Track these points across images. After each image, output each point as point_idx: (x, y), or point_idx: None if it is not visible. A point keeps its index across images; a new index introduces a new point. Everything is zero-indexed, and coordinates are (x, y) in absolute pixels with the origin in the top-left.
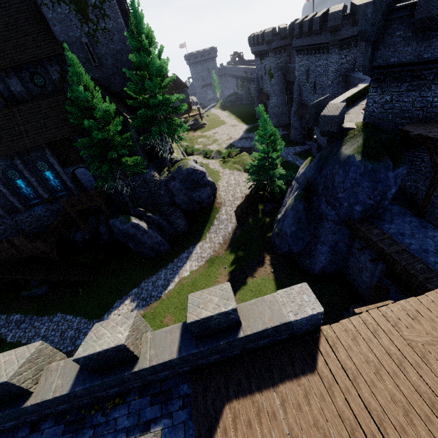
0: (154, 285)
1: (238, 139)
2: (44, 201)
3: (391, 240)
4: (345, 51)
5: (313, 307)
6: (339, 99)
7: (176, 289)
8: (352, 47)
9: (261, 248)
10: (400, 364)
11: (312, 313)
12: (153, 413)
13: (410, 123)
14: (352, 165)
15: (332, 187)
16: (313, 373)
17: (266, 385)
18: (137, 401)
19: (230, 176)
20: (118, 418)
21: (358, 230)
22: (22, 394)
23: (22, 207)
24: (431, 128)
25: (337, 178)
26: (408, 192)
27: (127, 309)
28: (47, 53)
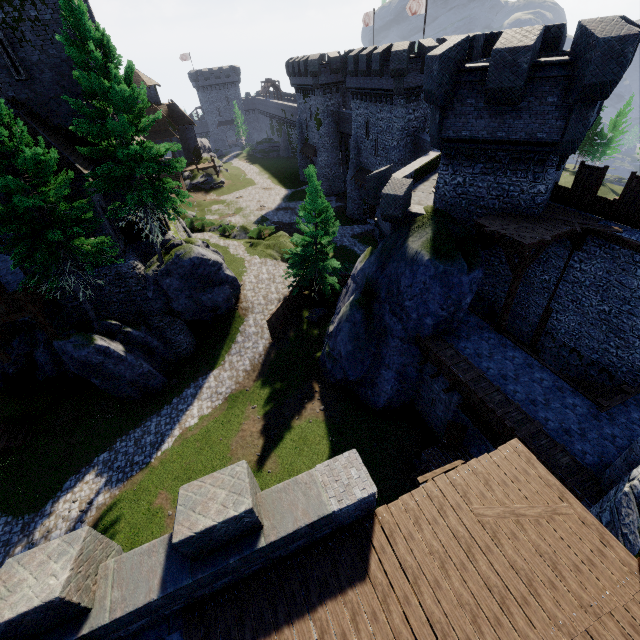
0: (138, 444)
1: (274, 210)
2: None
3: (467, 364)
4: (413, 104)
5: (363, 487)
6: (405, 171)
7: (175, 448)
8: (422, 100)
9: (307, 374)
10: (468, 550)
11: (362, 497)
12: None
13: (486, 214)
14: (421, 265)
15: (397, 292)
16: (364, 581)
17: (300, 612)
18: None
19: (262, 268)
20: None
21: (430, 350)
22: None
23: None
24: (508, 223)
25: (403, 280)
26: (486, 299)
27: (90, 490)
28: None
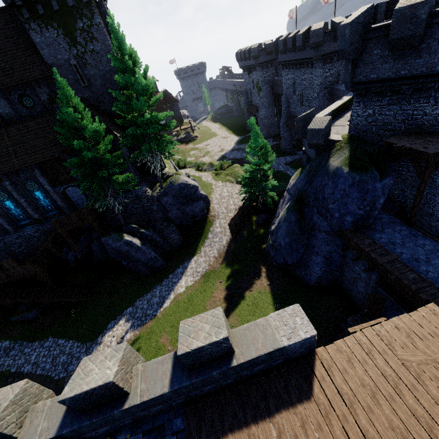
0: (149, 303)
1: (230, 151)
2: (34, 221)
3: (382, 250)
4: (328, 65)
5: (306, 330)
6: (324, 112)
7: (171, 307)
8: (335, 61)
9: (257, 260)
10: (395, 386)
11: (305, 337)
12: None
13: (393, 135)
14: (341, 177)
15: (322, 199)
16: (310, 400)
17: (262, 416)
18: None
19: (223, 189)
20: None
21: (351, 240)
22: None
23: (11, 228)
24: (413, 140)
25: (326, 189)
26: (396, 201)
27: (122, 330)
28: (36, 76)
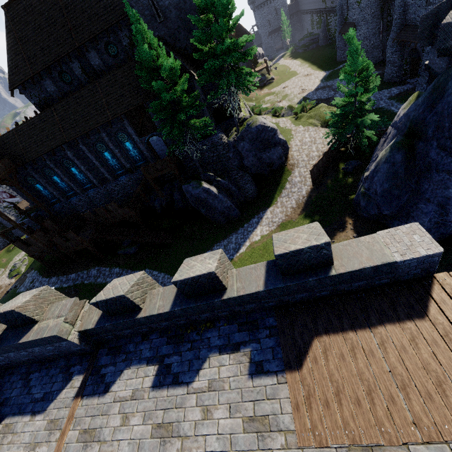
0: (226, 248)
1: (313, 91)
2: (126, 171)
3: None
4: None
5: (427, 248)
6: None
7: (247, 253)
8: None
9: (342, 211)
10: None
11: (426, 254)
12: (241, 337)
13: None
14: None
15: (450, 126)
16: (423, 319)
17: (361, 326)
18: (225, 327)
19: (305, 134)
20: (210, 338)
21: None
22: (135, 309)
23: (110, 177)
24: None
25: None
26: None
27: None
28: (117, 18)
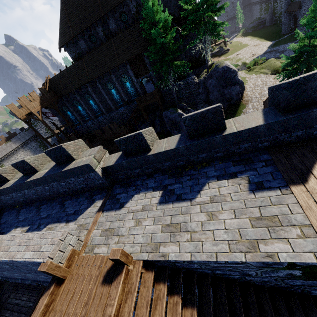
0: None
1: (262, 54)
2: (124, 103)
3: None
4: None
5: None
6: None
7: None
8: None
9: None
10: None
11: None
12: (237, 169)
13: None
14: None
15: None
16: None
17: None
18: (220, 165)
19: (257, 79)
20: (207, 172)
21: None
22: (146, 149)
23: (114, 107)
24: None
25: None
26: None
27: None
28: None
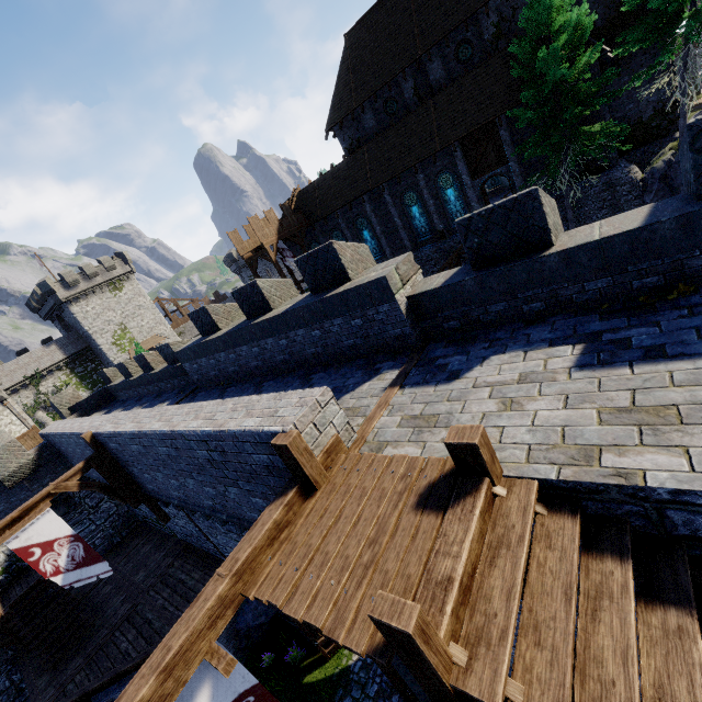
0: None
1: None
2: (435, 237)
3: None
4: None
5: None
6: None
7: None
8: None
9: None
10: None
11: None
12: None
13: None
14: None
15: None
16: None
17: None
18: None
19: None
20: None
21: None
22: (537, 244)
23: (410, 245)
24: None
25: None
26: None
27: None
28: None
